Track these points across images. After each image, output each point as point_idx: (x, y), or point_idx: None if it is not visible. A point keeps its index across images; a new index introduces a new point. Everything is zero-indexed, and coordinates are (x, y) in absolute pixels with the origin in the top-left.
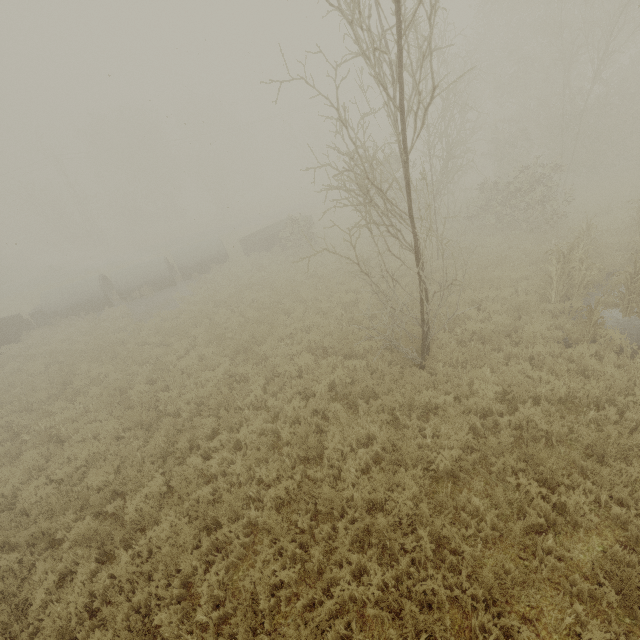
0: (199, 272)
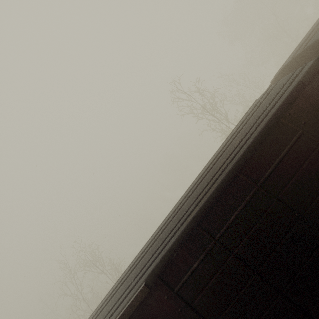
0: None
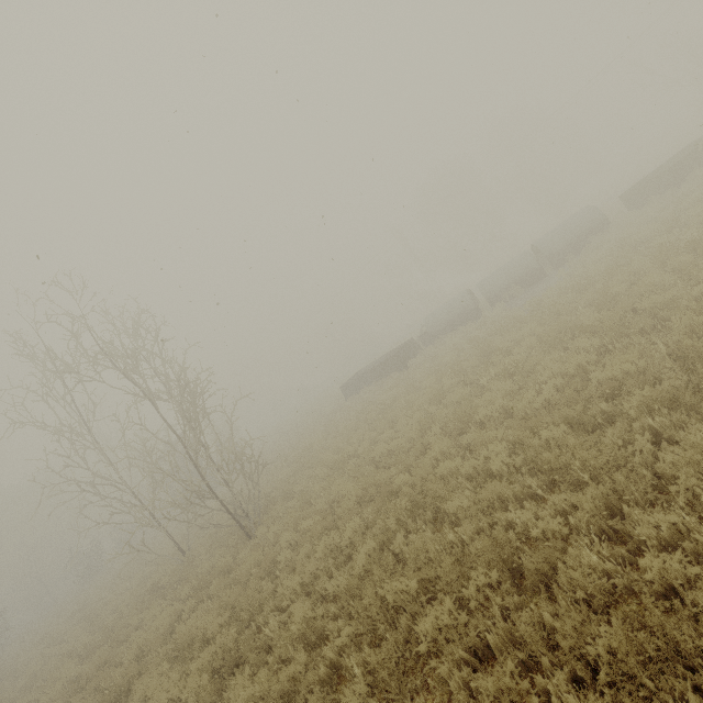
0: (572, 254)
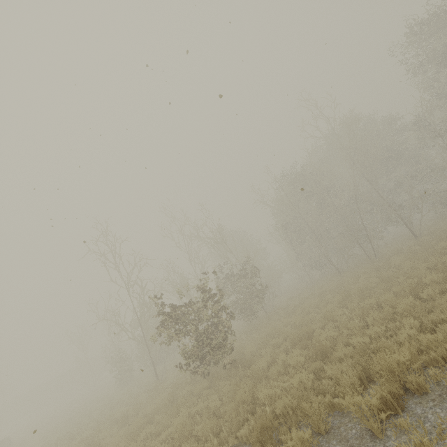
0: None
